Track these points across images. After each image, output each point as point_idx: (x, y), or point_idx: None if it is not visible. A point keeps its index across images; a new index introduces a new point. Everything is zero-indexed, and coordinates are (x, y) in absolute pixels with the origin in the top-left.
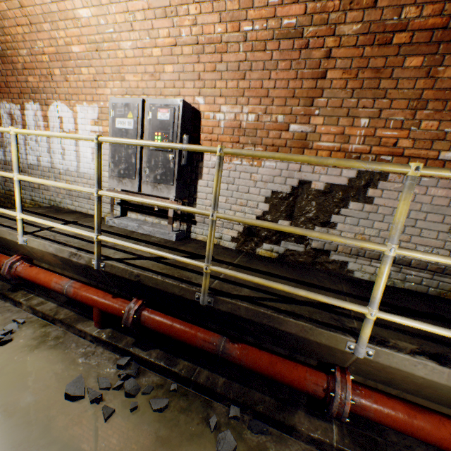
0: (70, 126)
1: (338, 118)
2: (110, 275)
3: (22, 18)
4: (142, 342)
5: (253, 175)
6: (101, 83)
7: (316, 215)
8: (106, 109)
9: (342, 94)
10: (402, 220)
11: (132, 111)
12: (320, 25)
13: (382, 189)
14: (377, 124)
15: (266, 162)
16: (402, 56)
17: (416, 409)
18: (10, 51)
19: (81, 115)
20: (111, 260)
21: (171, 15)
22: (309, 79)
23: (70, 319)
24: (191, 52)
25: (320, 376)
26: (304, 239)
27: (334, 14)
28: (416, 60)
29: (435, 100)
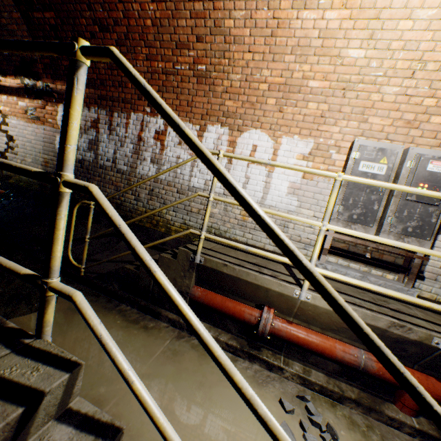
0: (264, 156)
1: None
2: None
3: (261, 46)
4: None
5: None
6: (329, 120)
7: None
8: (324, 146)
9: None
10: None
11: (388, 157)
12: None
13: None
14: None
15: None
16: None
17: None
18: (215, 73)
19: (285, 147)
20: None
21: None
22: None
23: (365, 399)
24: None
25: None
26: None
27: None
28: None
29: None
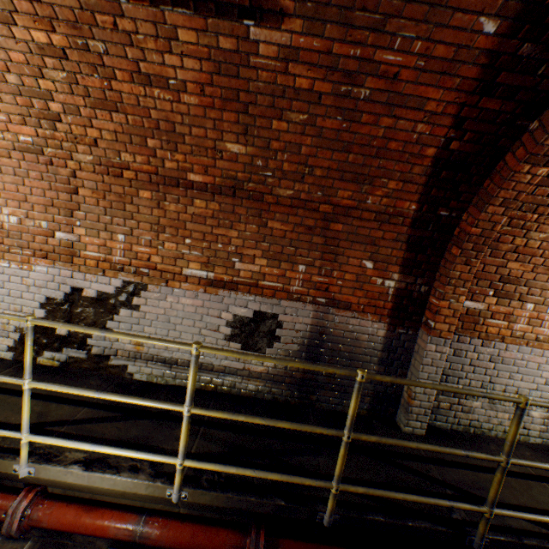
0: None
1: (99, 231)
2: None
3: None
4: None
5: (25, 279)
6: None
7: (95, 321)
8: None
9: (98, 210)
10: (27, 360)
11: None
12: (57, 148)
13: (146, 298)
14: (132, 240)
15: (37, 266)
16: (136, 188)
17: (88, 508)
18: None
19: None
20: None
21: None
22: (64, 192)
23: None
24: None
25: (9, 500)
26: (87, 345)
27: (66, 143)
28: (148, 194)
29: (170, 226)
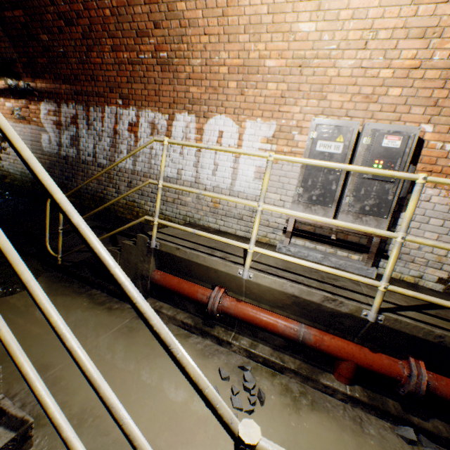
0: (230, 141)
1: None
2: (381, 328)
3: (215, 27)
4: (410, 408)
5: None
6: (290, 100)
7: None
8: (286, 127)
9: None
10: None
11: (344, 135)
12: None
13: None
14: None
15: None
16: None
17: None
18: (177, 60)
19: (249, 131)
20: (386, 311)
21: (431, 36)
22: None
23: (304, 369)
24: (436, 76)
25: None
26: None
27: None
28: None
29: None
